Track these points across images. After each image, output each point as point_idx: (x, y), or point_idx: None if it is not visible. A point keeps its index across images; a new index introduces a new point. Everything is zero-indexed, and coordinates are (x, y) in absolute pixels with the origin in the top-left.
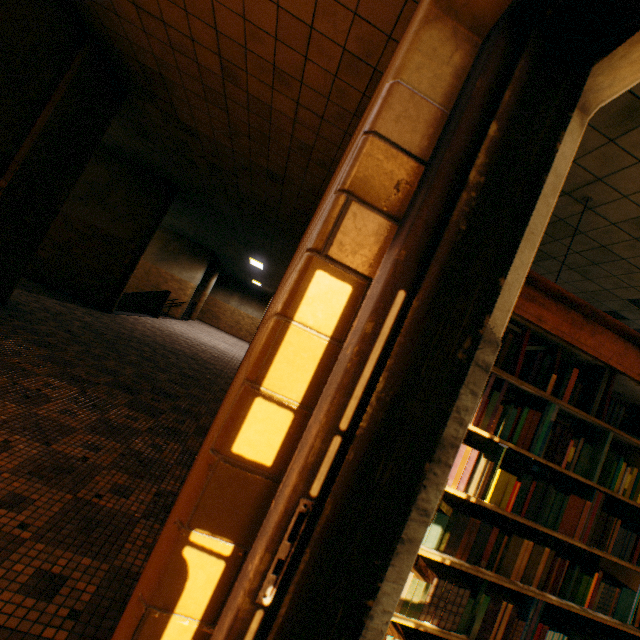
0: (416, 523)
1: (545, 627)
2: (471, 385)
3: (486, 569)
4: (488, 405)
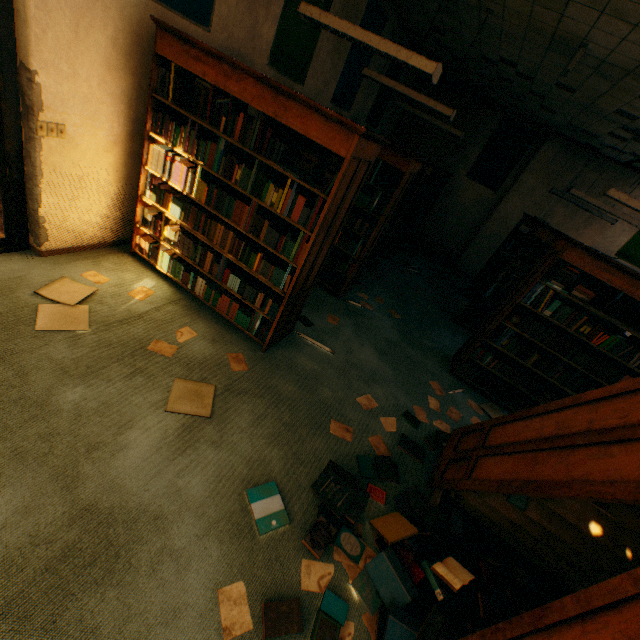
0: (30, 132)
1: (230, 272)
2: (27, 87)
3: (203, 235)
4: (190, 140)
